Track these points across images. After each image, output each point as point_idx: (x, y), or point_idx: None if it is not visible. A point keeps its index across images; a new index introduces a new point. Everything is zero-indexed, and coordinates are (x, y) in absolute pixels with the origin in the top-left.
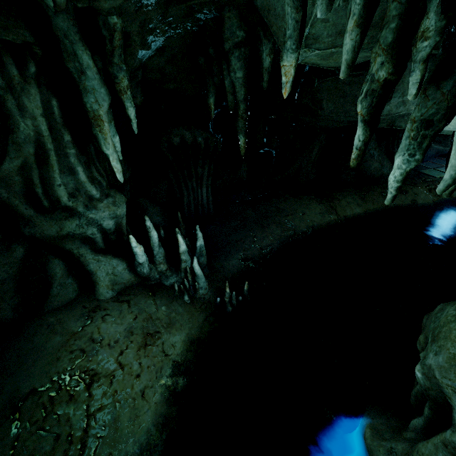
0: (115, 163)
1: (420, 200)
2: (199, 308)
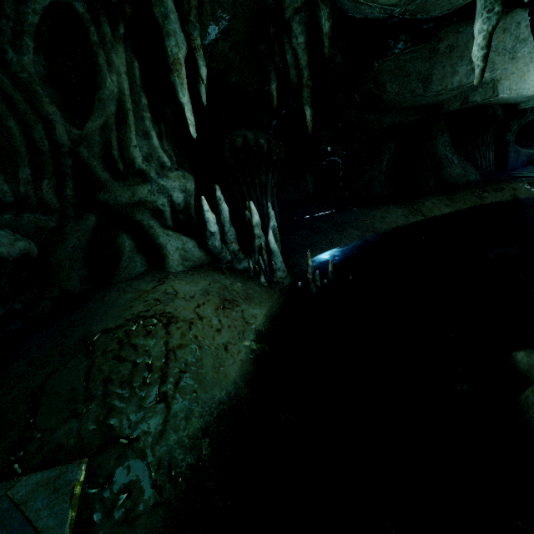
0: (189, 115)
1: (522, 195)
2: (279, 292)
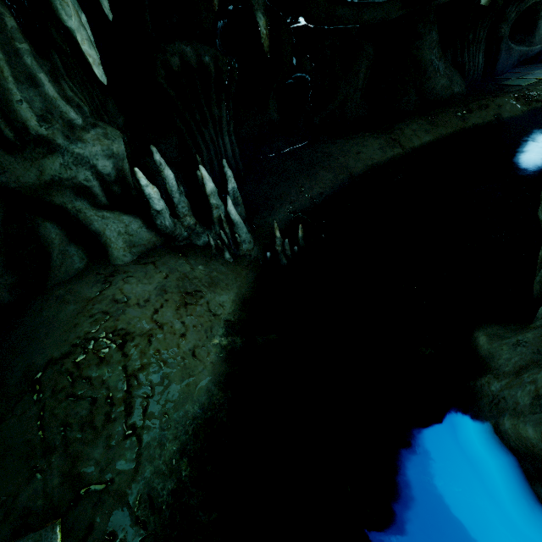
0: (86, 47)
1: (506, 113)
2: (247, 267)
